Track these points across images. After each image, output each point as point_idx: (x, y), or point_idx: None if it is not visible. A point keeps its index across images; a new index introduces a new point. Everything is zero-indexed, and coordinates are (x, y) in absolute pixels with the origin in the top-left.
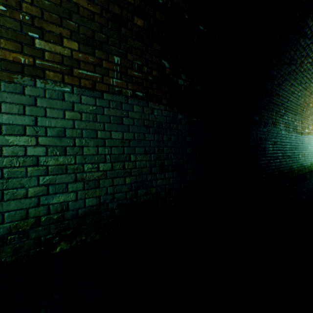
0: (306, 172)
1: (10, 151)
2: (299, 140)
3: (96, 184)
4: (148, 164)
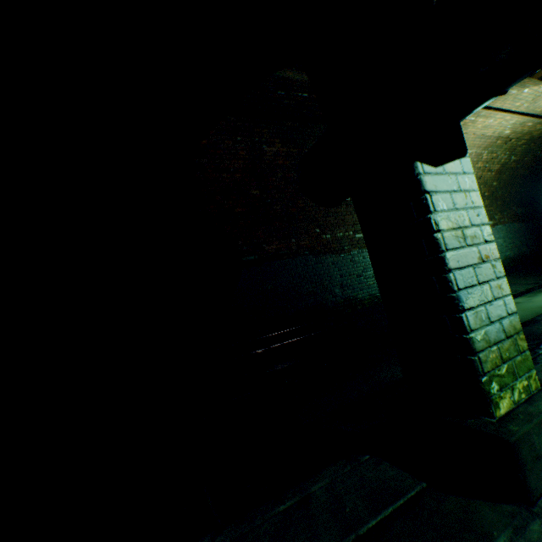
0: None
1: (498, 243)
2: None
3: (511, 250)
4: (518, 243)
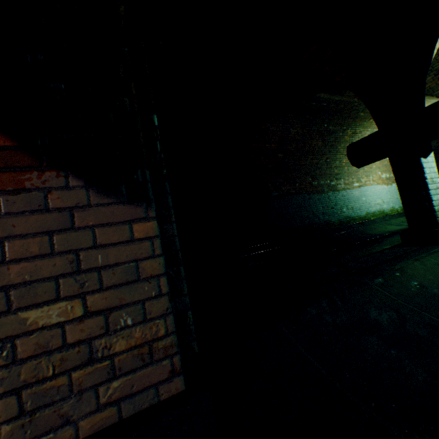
0: None
1: None
2: None
3: None
4: None
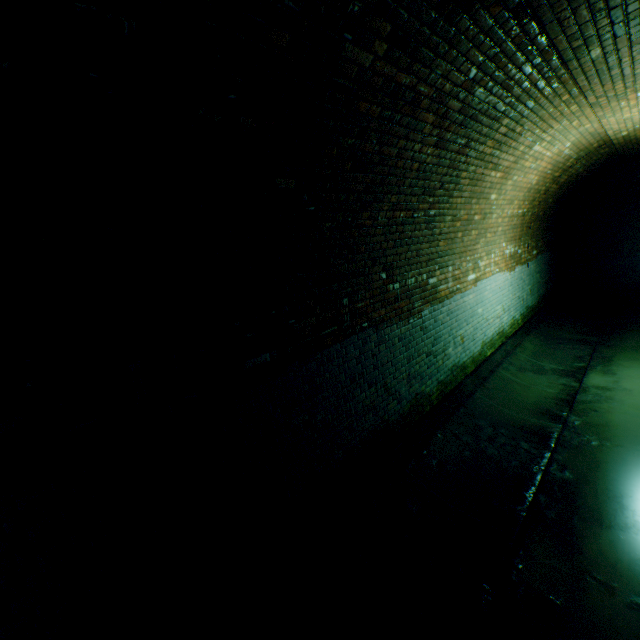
0: (465, 379)
1: None
2: (448, 312)
3: None
4: None
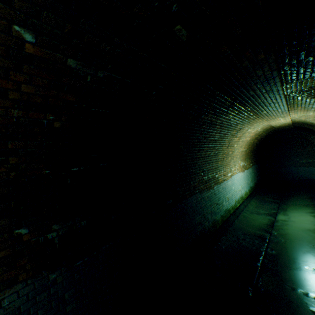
0: (230, 215)
1: None
2: (222, 188)
3: None
4: None
